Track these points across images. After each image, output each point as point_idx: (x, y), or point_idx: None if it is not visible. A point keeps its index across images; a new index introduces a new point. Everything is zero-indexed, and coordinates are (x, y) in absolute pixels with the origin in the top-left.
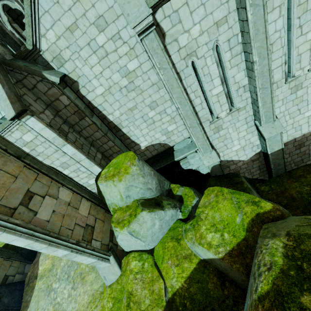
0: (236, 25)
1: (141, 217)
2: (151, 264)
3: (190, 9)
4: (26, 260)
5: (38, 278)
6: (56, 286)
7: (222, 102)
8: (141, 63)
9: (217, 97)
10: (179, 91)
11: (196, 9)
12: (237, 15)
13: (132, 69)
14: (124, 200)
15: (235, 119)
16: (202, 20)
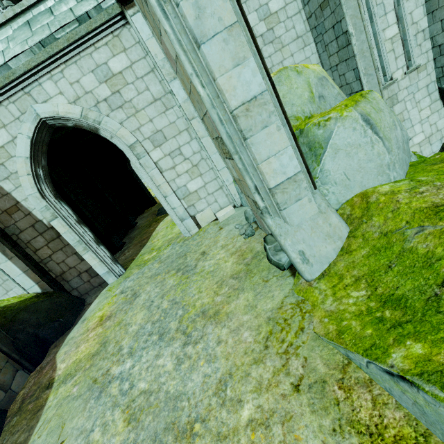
0: None
1: (372, 99)
2: (433, 174)
3: None
4: (22, 358)
5: (56, 384)
6: (123, 368)
7: (397, 53)
8: (286, 4)
9: (391, 44)
10: (355, 6)
11: None
12: None
13: (274, 10)
14: (316, 102)
15: (414, 86)
16: None
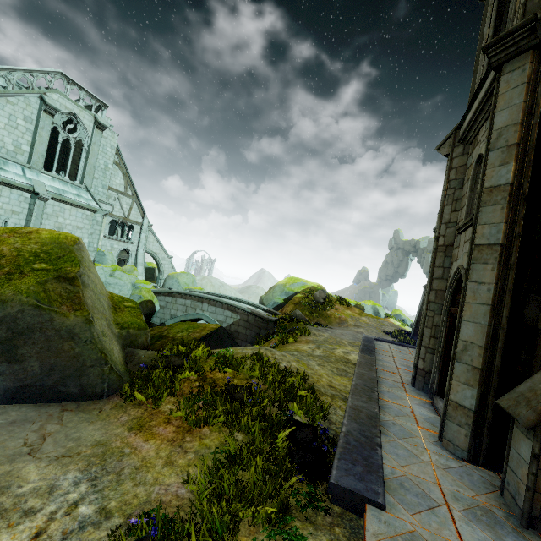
0: (24, 221)
1: None
2: None
3: (2, 194)
4: None
5: None
6: None
7: None
8: None
9: None
10: None
11: (5, 197)
12: (26, 217)
13: None
14: None
15: None
16: (6, 204)
